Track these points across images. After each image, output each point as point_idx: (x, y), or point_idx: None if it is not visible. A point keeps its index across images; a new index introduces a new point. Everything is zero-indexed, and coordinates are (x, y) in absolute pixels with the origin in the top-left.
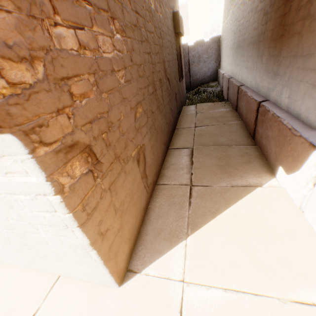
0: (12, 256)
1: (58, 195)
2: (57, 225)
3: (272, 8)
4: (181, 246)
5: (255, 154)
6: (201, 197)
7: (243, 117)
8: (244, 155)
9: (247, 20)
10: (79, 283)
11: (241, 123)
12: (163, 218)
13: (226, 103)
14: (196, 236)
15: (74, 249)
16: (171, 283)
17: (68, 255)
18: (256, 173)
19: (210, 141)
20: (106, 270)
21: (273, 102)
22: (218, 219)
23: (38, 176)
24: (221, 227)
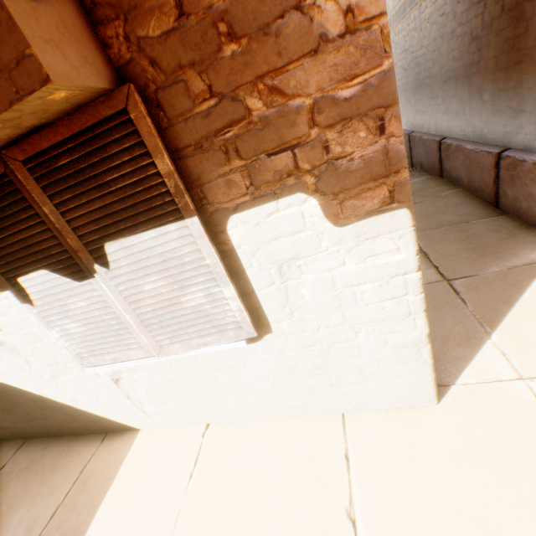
0: (272, 402)
1: (419, 271)
2: (394, 316)
3: (487, 31)
4: (488, 346)
5: (512, 224)
6: (473, 290)
7: (462, 181)
8: (497, 229)
9: (432, 50)
10: (379, 414)
11: (461, 191)
12: (436, 324)
13: (415, 171)
14: (502, 332)
15: (399, 351)
16: (506, 384)
17: (382, 365)
18: (532, 246)
19: (430, 223)
20: (432, 376)
21: (522, 149)
22: (518, 308)
23: (410, 250)
24: (529, 314)
